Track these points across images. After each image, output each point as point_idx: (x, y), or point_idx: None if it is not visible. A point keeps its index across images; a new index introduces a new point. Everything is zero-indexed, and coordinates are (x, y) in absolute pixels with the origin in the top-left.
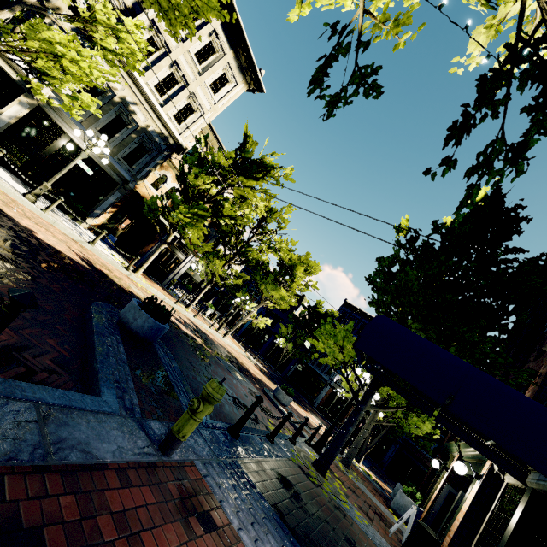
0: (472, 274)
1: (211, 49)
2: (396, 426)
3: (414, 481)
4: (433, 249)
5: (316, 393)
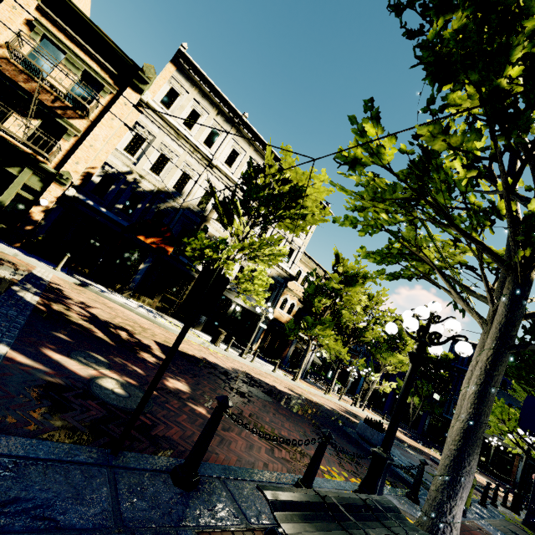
0: None
1: None
2: None
3: None
4: None
5: None
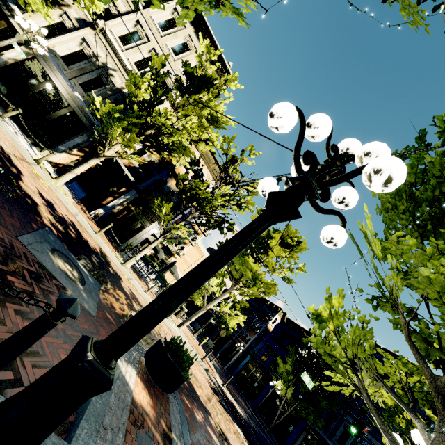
0: None
1: (186, 48)
2: None
3: None
4: None
5: None
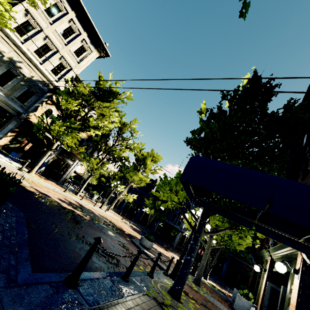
0: (253, 124)
1: (71, 31)
2: (225, 248)
3: (242, 283)
4: (225, 111)
5: (173, 238)
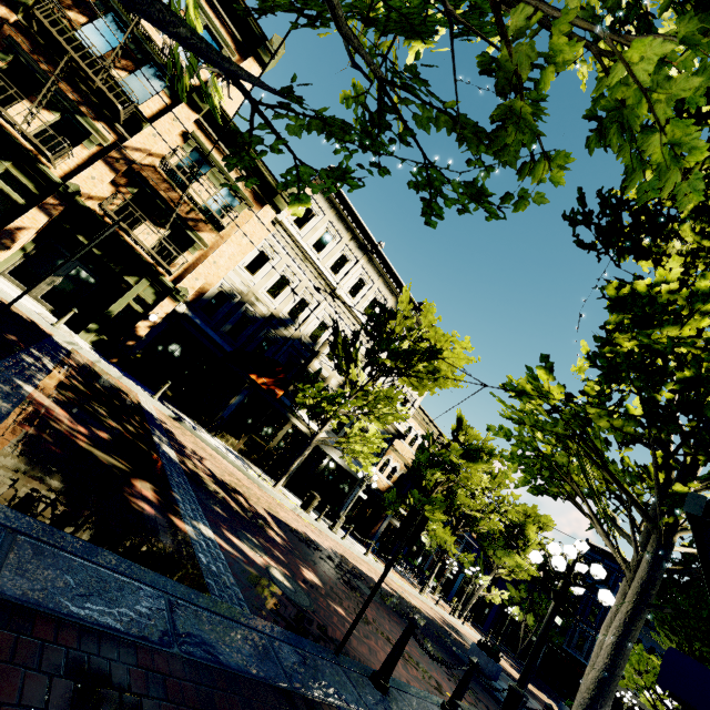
0: None
1: None
2: None
3: None
4: None
5: None
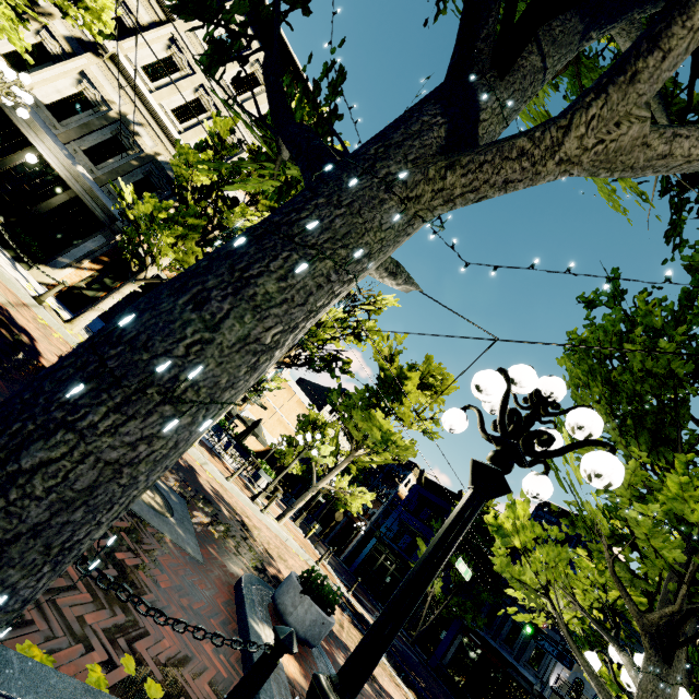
0: None
1: (255, 82)
2: None
3: None
4: None
5: None
